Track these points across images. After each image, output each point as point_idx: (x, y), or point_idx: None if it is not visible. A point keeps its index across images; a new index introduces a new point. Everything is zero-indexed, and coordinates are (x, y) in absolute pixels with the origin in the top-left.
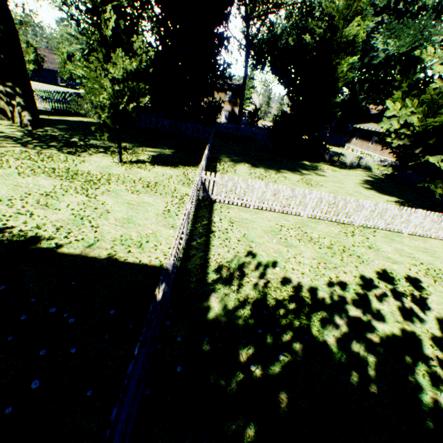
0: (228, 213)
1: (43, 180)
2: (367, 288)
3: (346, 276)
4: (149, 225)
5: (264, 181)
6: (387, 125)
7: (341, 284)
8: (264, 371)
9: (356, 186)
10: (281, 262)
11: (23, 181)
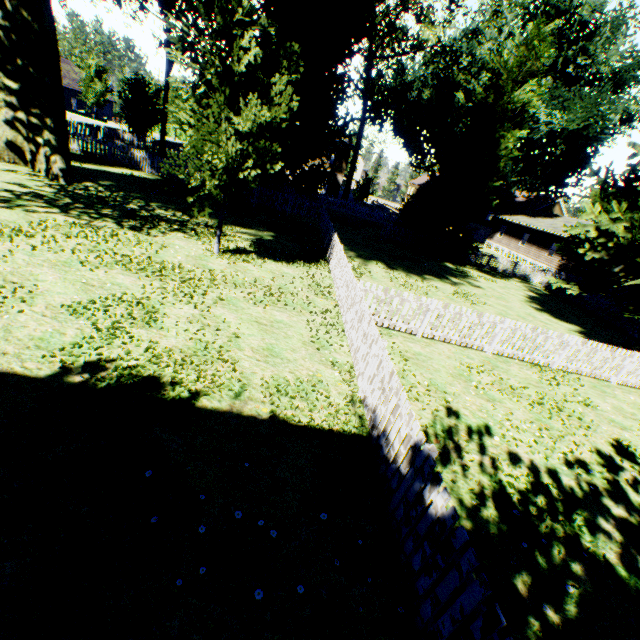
0: (393, 343)
1: (121, 275)
2: (613, 470)
3: (580, 450)
4: (301, 360)
5: (412, 291)
6: (582, 231)
7: (580, 464)
8: (558, 613)
9: (524, 305)
10: (494, 427)
11: (91, 275)
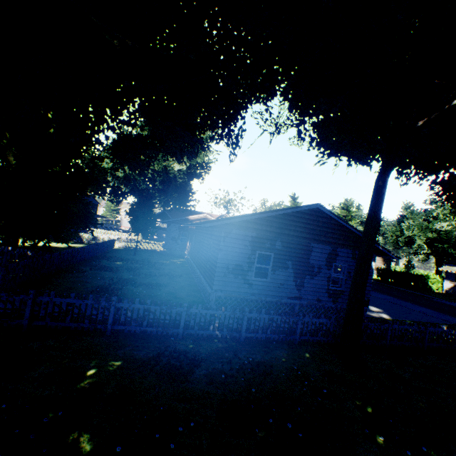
0: None
1: None
2: None
3: None
4: None
5: None
6: None
7: None
8: None
9: None
10: None
11: None
